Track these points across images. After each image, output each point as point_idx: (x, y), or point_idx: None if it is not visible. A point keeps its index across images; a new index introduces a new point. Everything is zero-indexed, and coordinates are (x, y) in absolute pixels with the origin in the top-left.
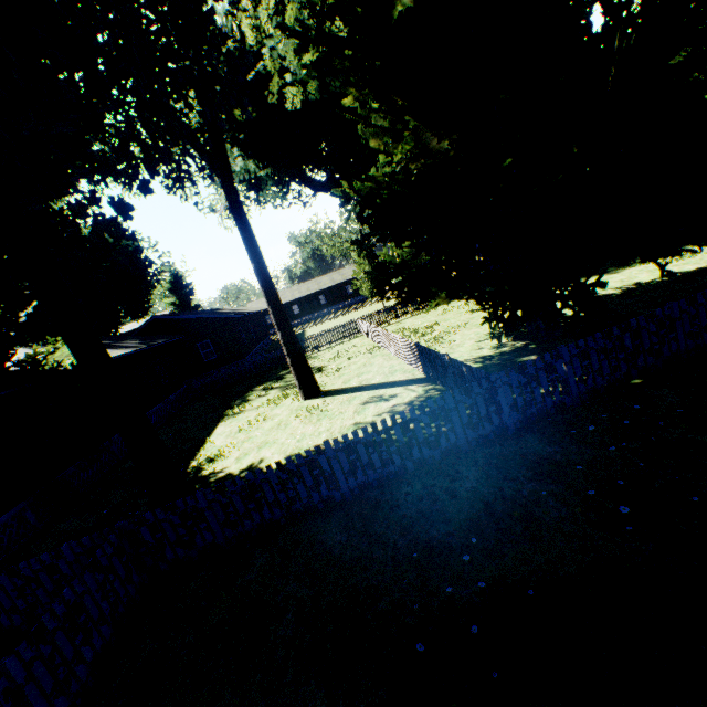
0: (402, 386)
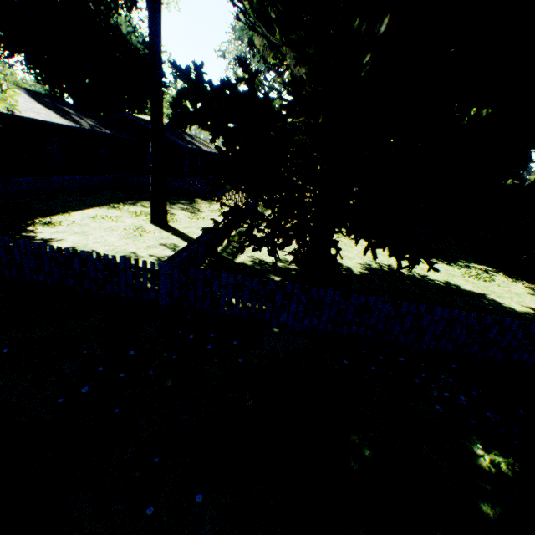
0: None
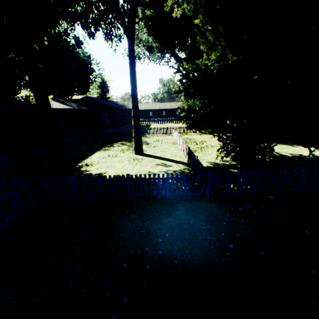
0: (176, 163)
